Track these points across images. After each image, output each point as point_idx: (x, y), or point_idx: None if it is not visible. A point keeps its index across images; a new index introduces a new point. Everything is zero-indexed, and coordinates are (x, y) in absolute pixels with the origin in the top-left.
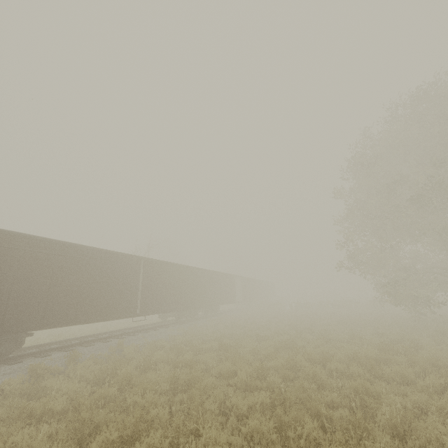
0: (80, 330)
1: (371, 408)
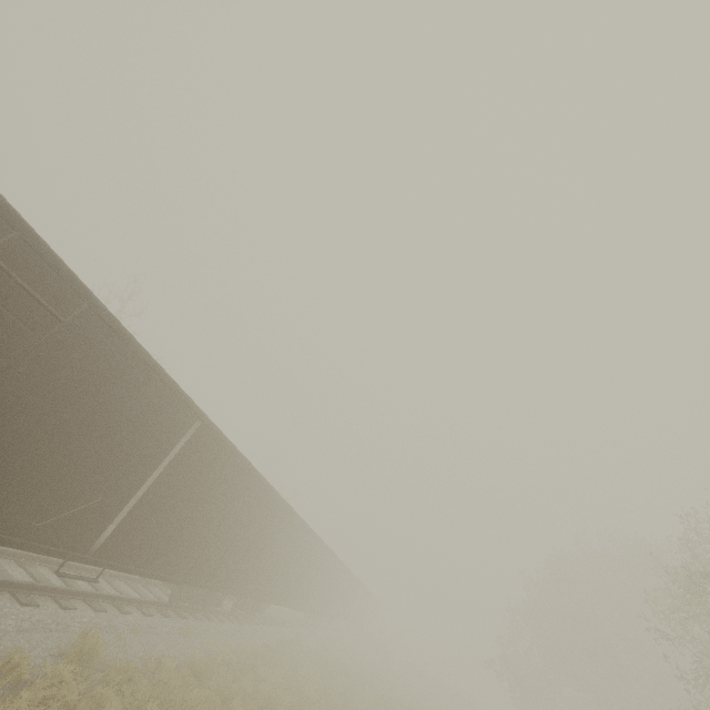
0: None
1: None
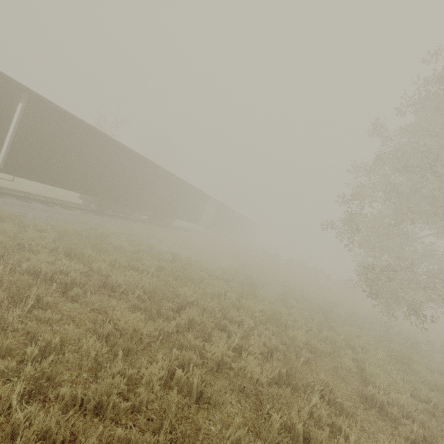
0: None
1: None
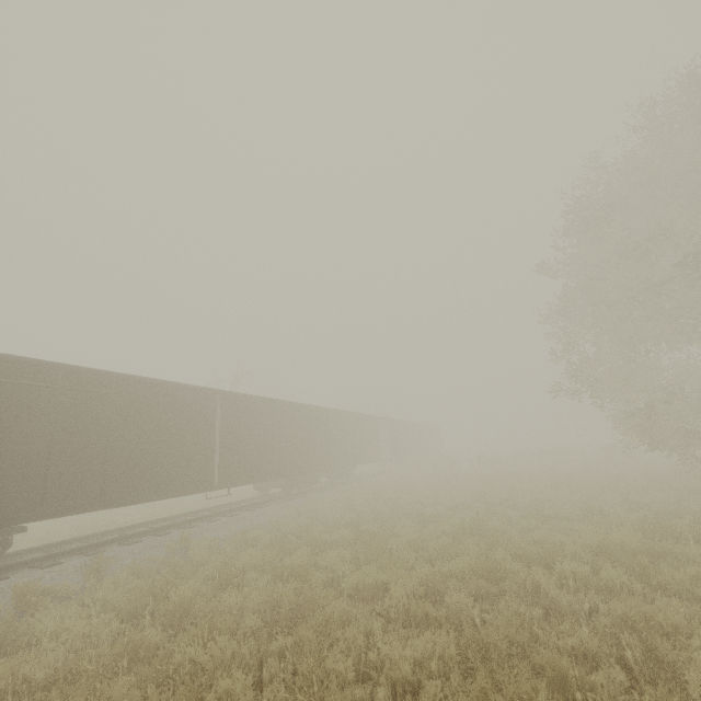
0: (126, 515)
1: (669, 662)
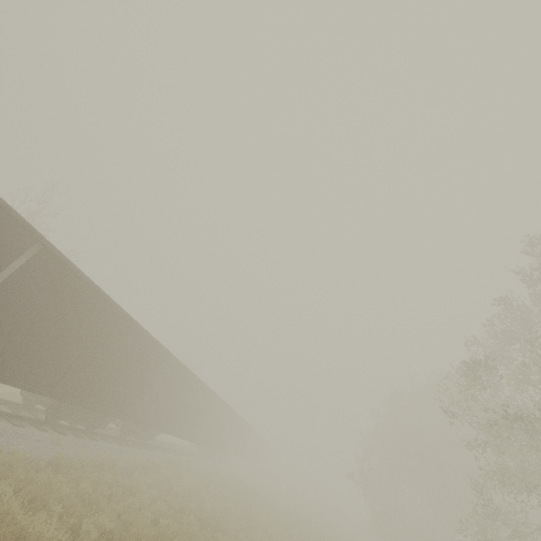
0: None
1: None
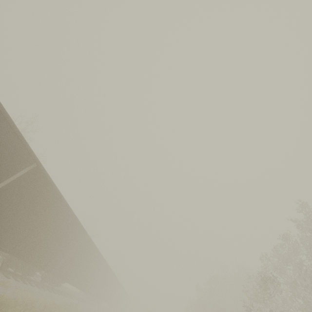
0: None
1: None
